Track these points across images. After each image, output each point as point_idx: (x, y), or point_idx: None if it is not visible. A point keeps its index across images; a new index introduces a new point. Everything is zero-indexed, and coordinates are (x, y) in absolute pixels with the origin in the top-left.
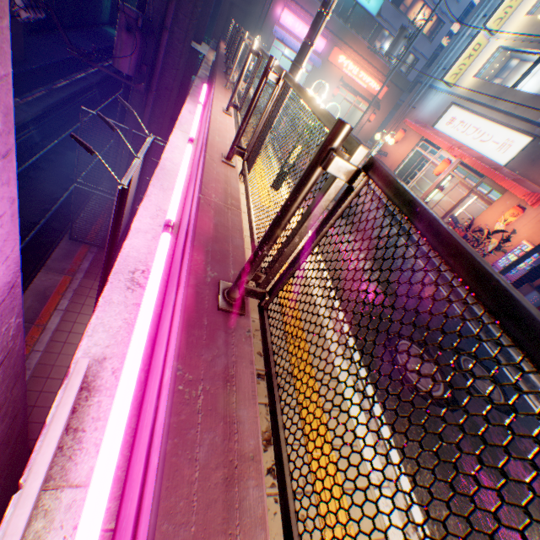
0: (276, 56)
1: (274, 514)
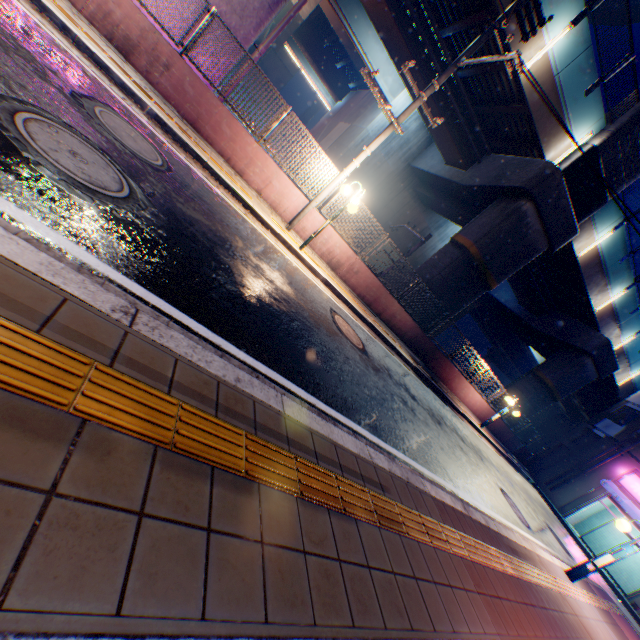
0: (614, 531)
1: (99, 41)
